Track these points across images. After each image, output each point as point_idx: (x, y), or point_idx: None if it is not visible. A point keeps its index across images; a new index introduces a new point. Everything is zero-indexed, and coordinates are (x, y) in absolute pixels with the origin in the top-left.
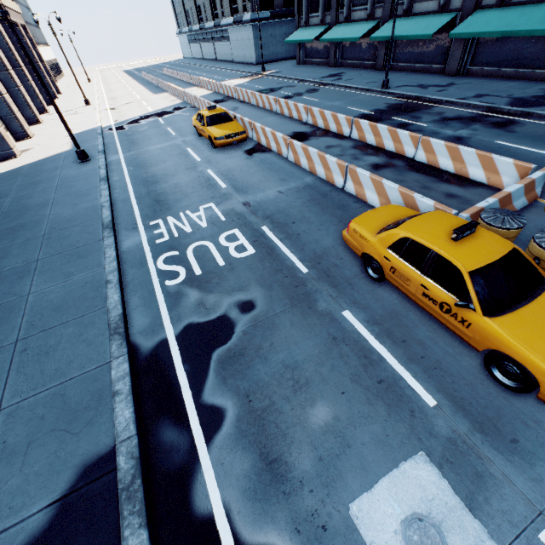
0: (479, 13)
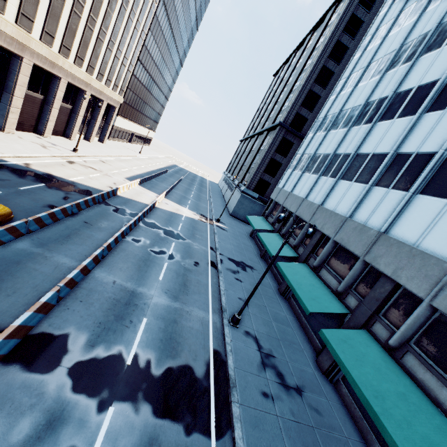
0: (364, 334)
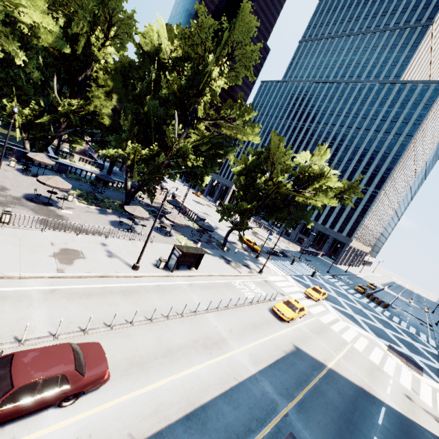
0: None
